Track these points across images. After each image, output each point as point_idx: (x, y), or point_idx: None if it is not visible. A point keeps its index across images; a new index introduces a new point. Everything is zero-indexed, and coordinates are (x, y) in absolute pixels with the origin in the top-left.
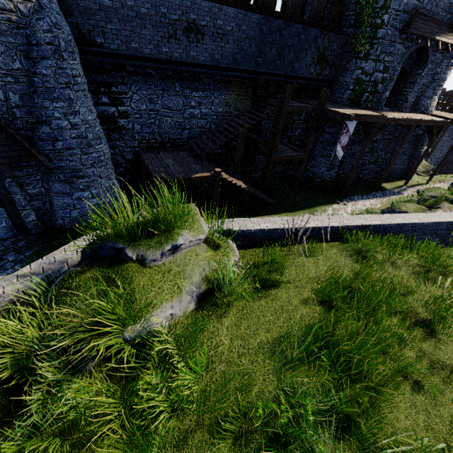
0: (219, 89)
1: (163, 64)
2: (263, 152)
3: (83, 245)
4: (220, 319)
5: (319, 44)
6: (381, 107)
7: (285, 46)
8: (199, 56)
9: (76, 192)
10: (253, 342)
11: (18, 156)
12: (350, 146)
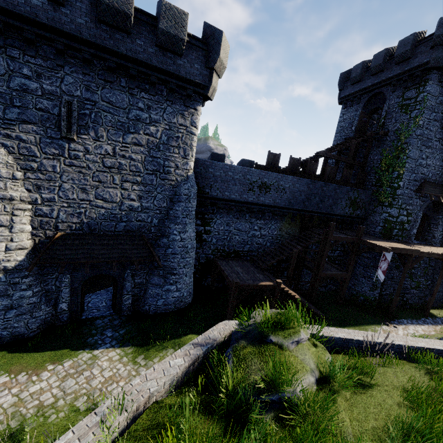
0: (276, 219)
1: (242, 203)
2: (310, 268)
3: (221, 330)
4: (337, 401)
5: (350, 195)
6: (412, 240)
7: (325, 196)
8: (266, 200)
9: (166, 285)
10: (367, 425)
11: (144, 256)
12: (388, 270)
